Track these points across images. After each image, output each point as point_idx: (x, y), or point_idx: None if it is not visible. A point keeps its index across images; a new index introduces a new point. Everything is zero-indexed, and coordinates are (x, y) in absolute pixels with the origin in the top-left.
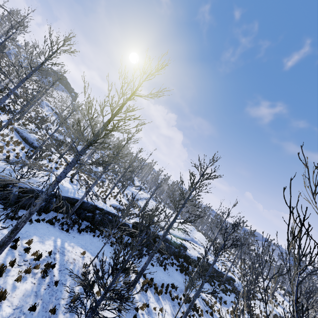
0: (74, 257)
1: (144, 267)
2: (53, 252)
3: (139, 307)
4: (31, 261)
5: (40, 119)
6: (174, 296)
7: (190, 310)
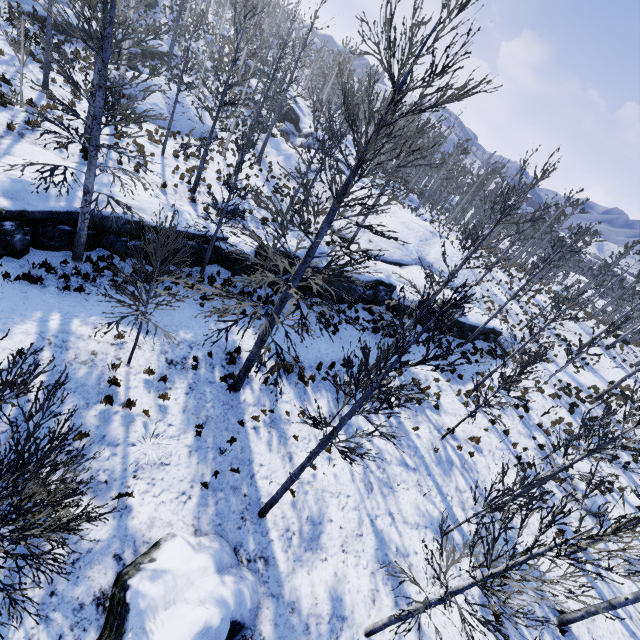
0: (94, 349)
1: (250, 357)
2: (35, 348)
3: (251, 418)
4: None
5: None
6: (344, 382)
7: (310, 464)
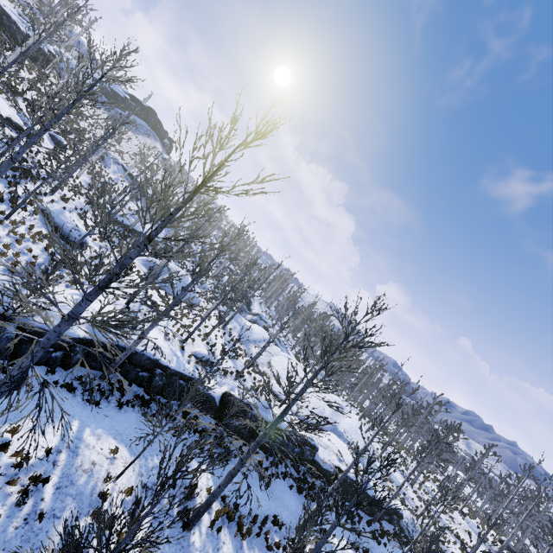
0: (94, 459)
1: (216, 492)
2: (57, 448)
3: None
4: (6, 469)
5: (100, 186)
6: (273, 542)
7: None
